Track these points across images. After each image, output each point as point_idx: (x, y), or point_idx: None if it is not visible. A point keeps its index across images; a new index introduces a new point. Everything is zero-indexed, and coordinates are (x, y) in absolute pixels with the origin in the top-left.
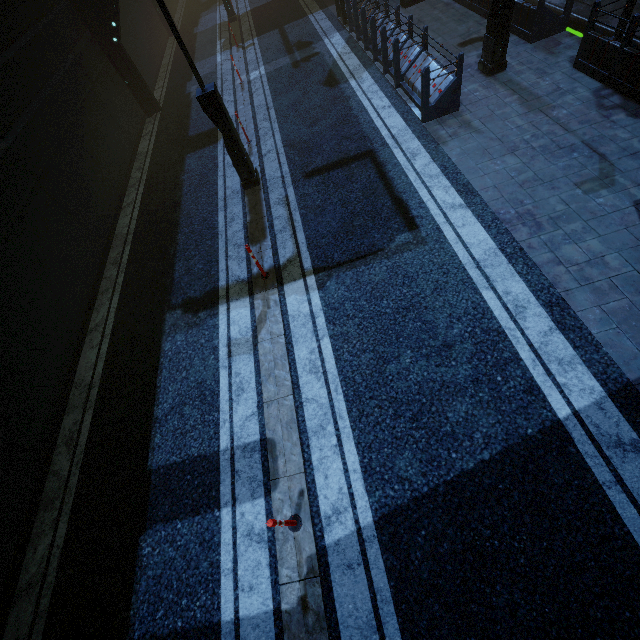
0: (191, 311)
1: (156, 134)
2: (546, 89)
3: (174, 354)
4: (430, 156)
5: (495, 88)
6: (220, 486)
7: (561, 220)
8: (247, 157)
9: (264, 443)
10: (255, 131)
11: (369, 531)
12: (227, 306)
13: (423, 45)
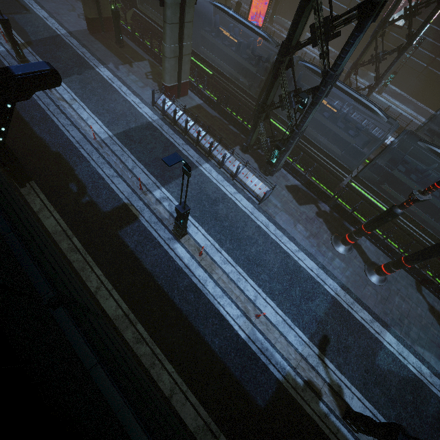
0: None
1: None
2: None
3: None
4: None
5: None
6: None
7: (64, 14)
8: None
9: None
10: None
11: (24, 43)
12: None
13: None
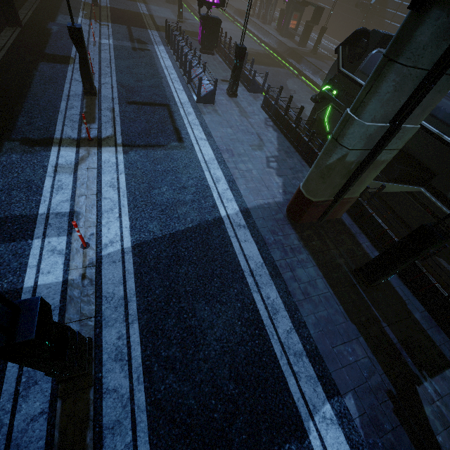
0: (28, 145)
1: (14, 39)
2: (250, 111)
3: (8, 163)
4: (196, 117)
5: (231, 102)
6: (35, 229)
7: (241, 155)
8: (92, 77)
9: (72, 213)
10: (99, 70)
11: (128, 249)
12: (59, 148)
13: (203, 69)
